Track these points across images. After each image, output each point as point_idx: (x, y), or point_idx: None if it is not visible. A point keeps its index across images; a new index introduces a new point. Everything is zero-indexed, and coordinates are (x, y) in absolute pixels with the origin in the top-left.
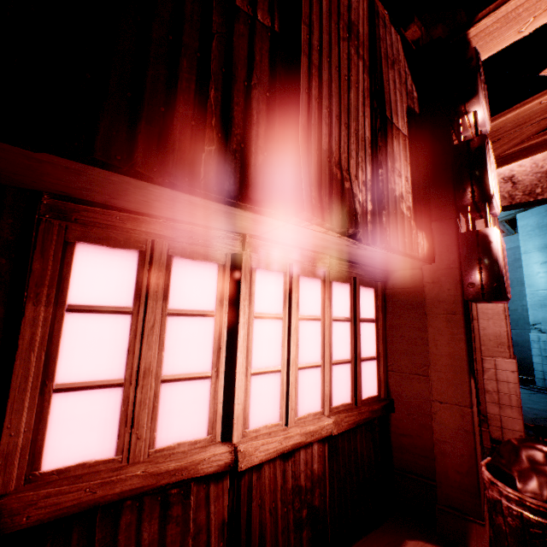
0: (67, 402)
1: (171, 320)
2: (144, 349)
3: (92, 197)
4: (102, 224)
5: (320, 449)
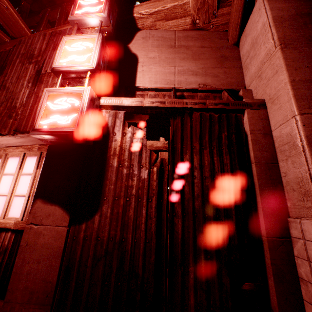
0: None
1: None
2: None
3: None
4: None
5: (11, 236)
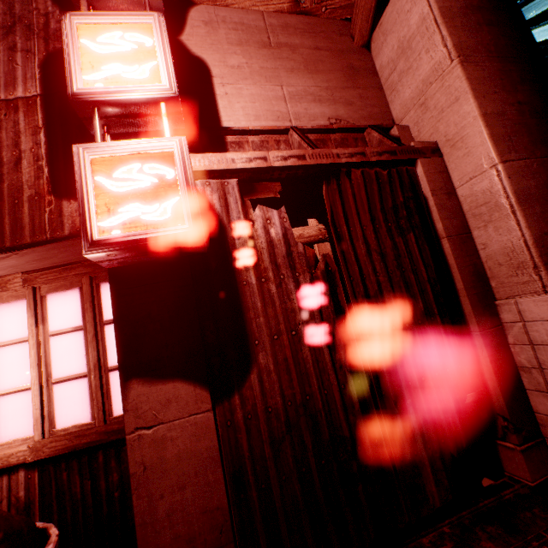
0: None
1: None
2: None
3: None
4: None
5: (29, 476)
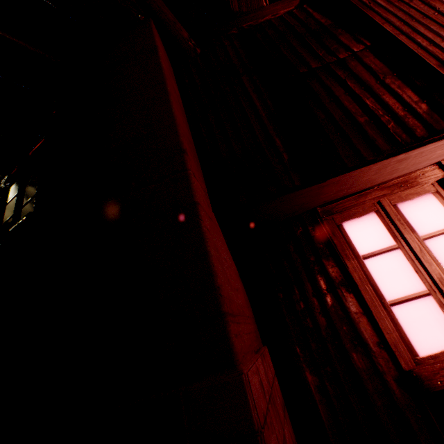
0: (401, 311)
1: (428, 242)
2: (425, 266)
3: (337, 196)
4: (348, 207)
5: None
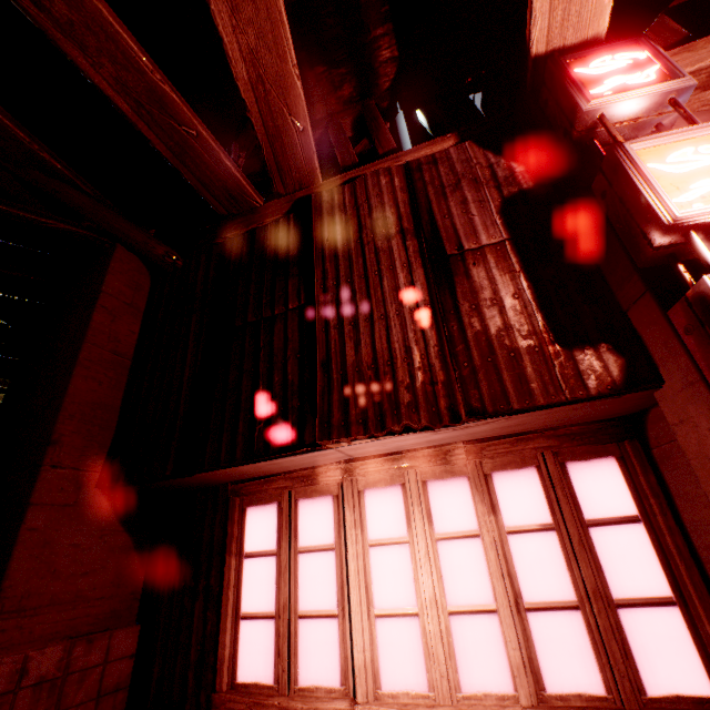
0: (247, 627)
1: (301, 557)
2: (282, 585)
3: (243, 477)
4: (253, 491)
5: None
